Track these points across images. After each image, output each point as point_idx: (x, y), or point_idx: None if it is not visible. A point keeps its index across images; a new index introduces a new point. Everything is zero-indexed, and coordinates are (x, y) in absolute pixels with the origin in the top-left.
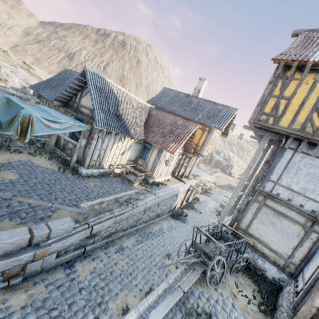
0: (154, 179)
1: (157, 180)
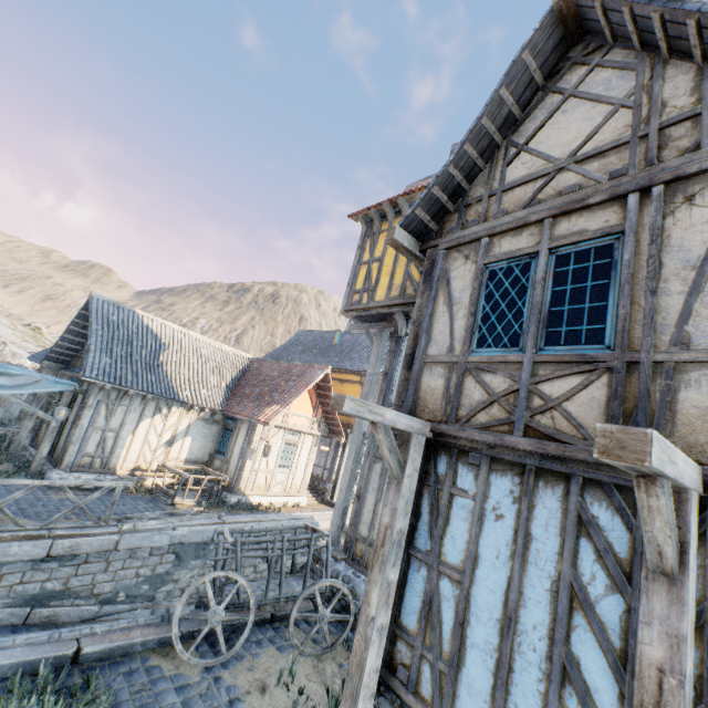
0: (244, 496)
1: (257, 499)
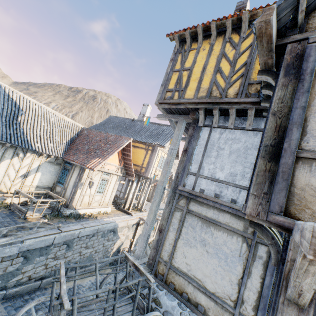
0: (75, 210)
1: (83, 211)
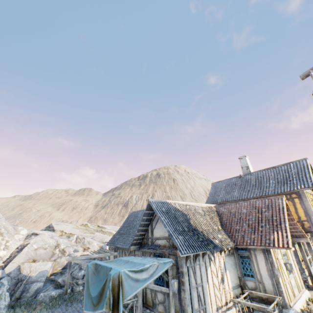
0: (292, 308)
1: (297, 307)
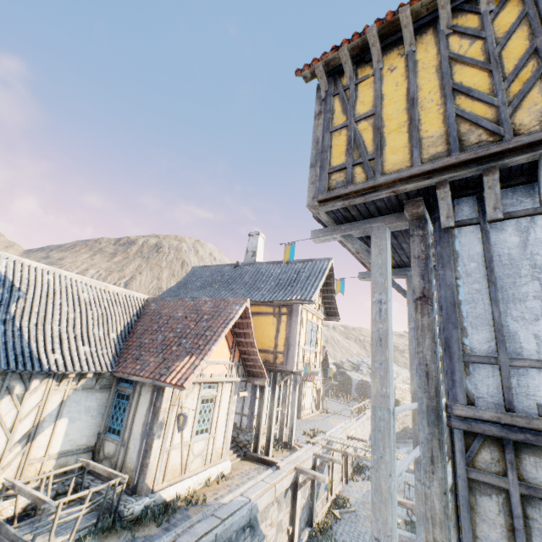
0: (154, 495)
1: (172, 491)
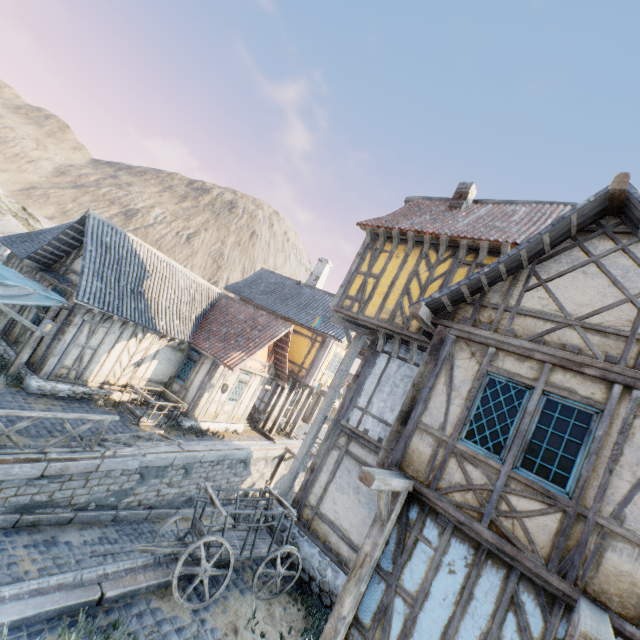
0: (197, 422)
1: (206, 425)
